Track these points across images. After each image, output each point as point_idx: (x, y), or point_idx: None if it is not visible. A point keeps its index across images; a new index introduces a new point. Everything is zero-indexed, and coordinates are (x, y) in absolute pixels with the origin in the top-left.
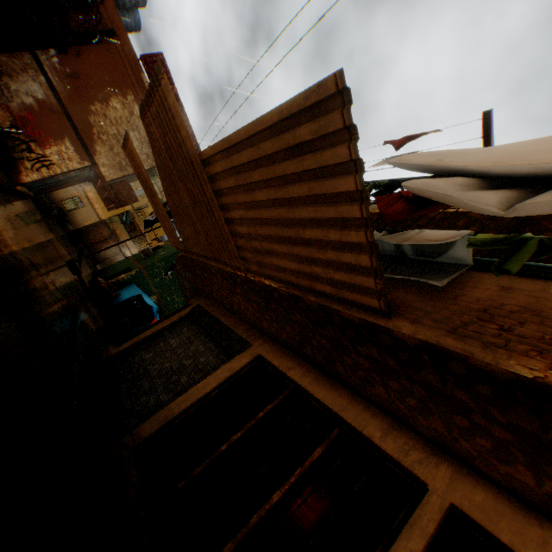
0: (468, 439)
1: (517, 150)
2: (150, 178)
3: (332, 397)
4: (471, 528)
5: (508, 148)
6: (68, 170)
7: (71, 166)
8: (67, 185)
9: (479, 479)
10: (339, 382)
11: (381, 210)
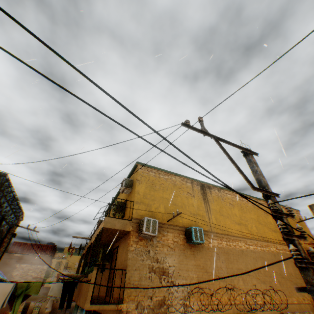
0: None
1: None
2: (49, 274)
3: None
4: None
5: None
6: (21, 311)
7: (21, 309)
8: (26, 310)
9: None
10: None
11: None
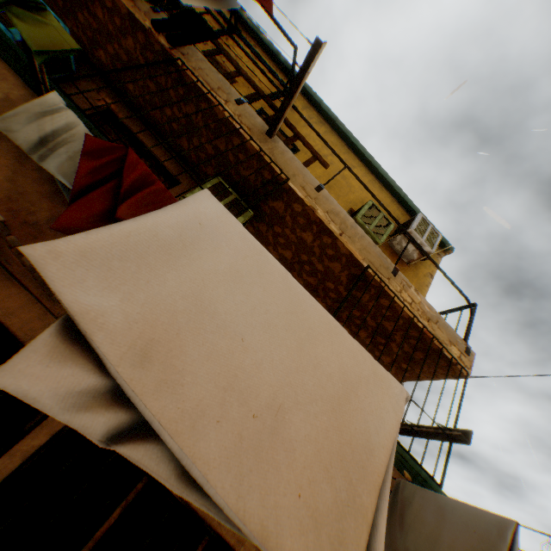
0: None
1: (209, 293)
2: None
3: None
4: None
5: (213, 269)
6: None
7: None
8: None
9: None
10: (16, 279)
11: (76, 186)
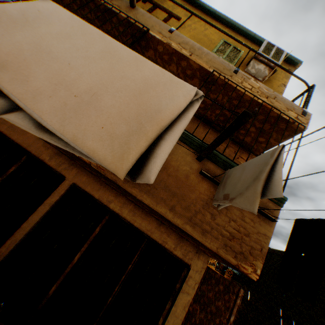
0: (79, 163)
1: (46, 43)
2: None
3: (23, 139)
4: (77, 190)
5: (49, 32)
6: None
7: None
8: None
9: (87, 173)
10: None
11: None
